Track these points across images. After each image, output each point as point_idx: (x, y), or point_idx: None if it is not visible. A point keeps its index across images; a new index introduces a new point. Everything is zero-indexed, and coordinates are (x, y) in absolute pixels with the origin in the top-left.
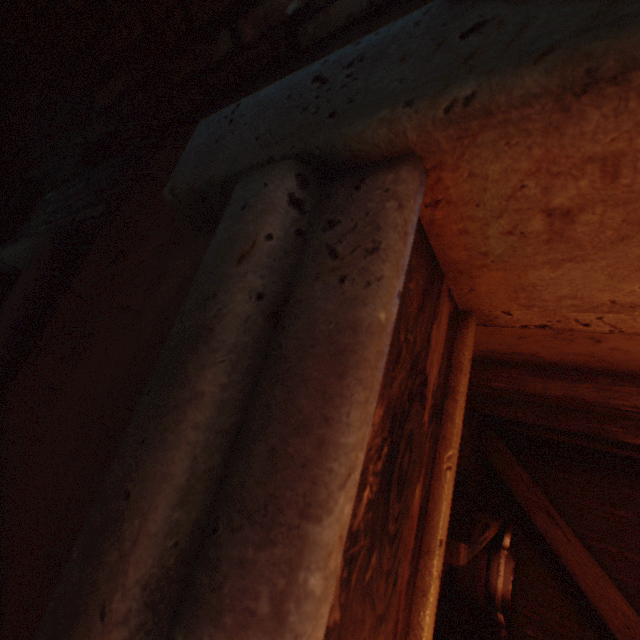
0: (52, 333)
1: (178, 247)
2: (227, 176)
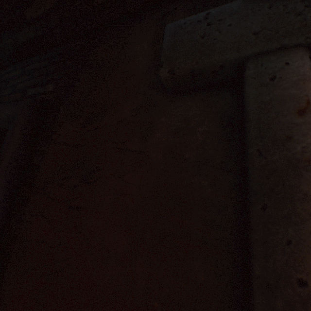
0: (50, 171)
1: (156, 109)
2: (233, 59)
